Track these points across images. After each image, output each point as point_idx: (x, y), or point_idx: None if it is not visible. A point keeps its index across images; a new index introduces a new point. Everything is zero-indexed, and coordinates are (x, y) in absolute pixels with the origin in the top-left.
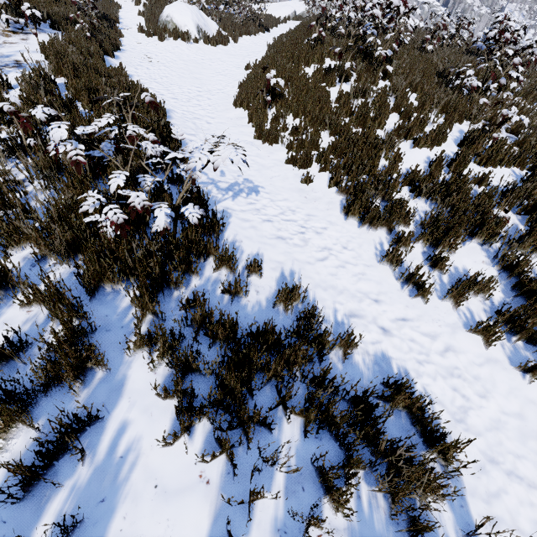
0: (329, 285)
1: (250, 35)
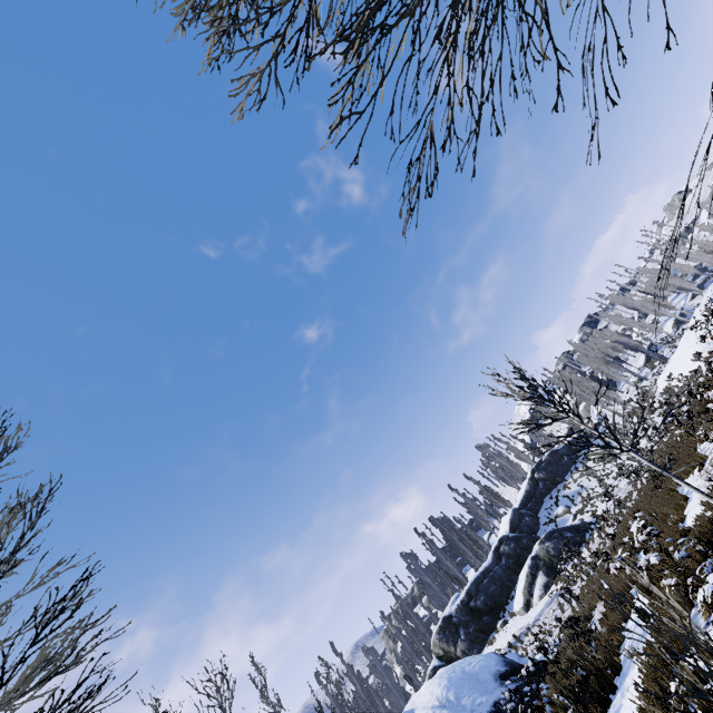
0: None
1: None
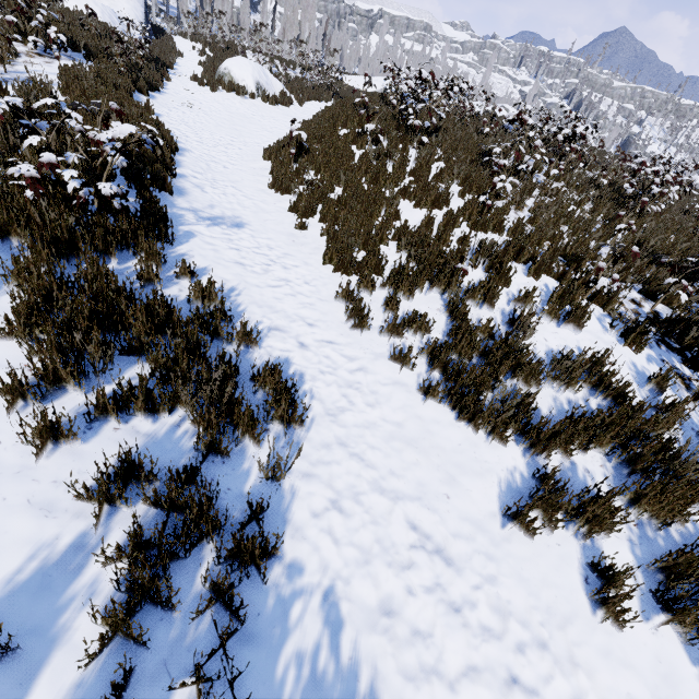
0: (267, 305)
1: (320, 102)
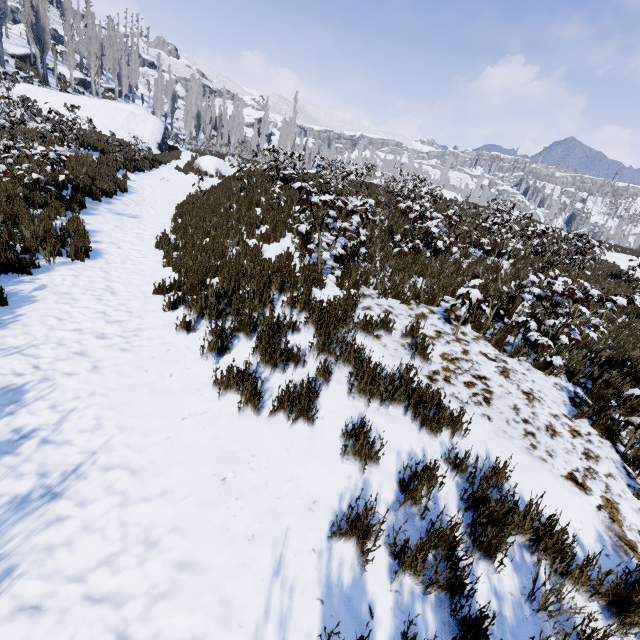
0: (115, 237)
1: None
